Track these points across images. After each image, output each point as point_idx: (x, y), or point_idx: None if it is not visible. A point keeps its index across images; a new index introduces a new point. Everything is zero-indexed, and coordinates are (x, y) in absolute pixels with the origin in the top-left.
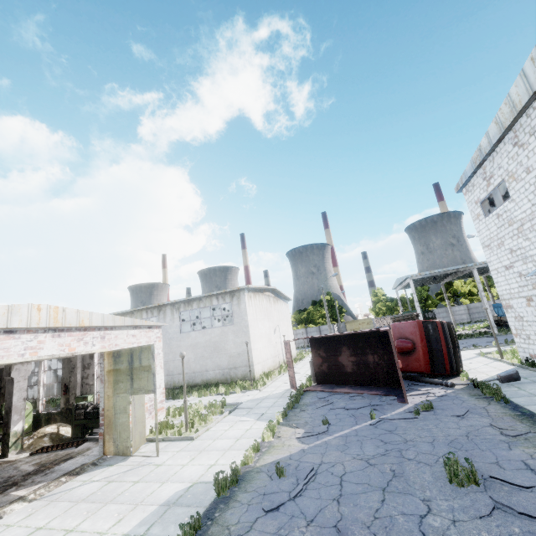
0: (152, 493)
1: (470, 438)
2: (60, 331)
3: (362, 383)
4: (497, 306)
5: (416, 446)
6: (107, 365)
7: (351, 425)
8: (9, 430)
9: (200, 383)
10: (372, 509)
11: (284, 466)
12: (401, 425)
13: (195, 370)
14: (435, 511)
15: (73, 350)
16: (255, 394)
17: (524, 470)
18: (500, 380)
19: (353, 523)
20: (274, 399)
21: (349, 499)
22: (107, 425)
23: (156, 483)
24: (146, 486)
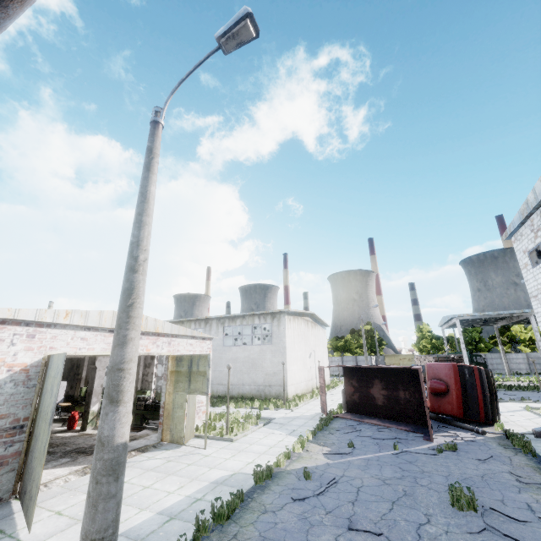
0: (204, 474)
1: (484, 479)
2: (142, 334)
3: (391, 417)
4: None
5: (431, 477)
6: (171, 366)
7: (374, 451)
8: (89, 409)
9: (236, 395)
10: (380, 513)
11: (310, 472)
12: (422, 458)
13: (233, 383)
14: (433, 523)
15: (149, 350)
16: (287, 412)
17: (525, 509)
18: (535, 435)
19: (363, 518)
20: (305, 420)
21: (363, 503)
22: (166, 416)
23: (205, 468)
24: (198, 468)
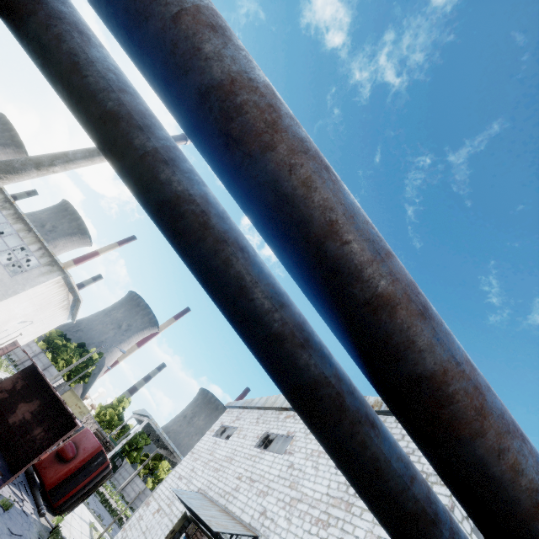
0: None
1: None
2: None
3: (1, 440)
4: None
5: None
6: None
7: None
8: None
9: None
10: None
11: None
12: None
13: None
14: None
15: None
16: None
17: None
18: None
19: None
20: None
21: None
22: None
23: None
24: None
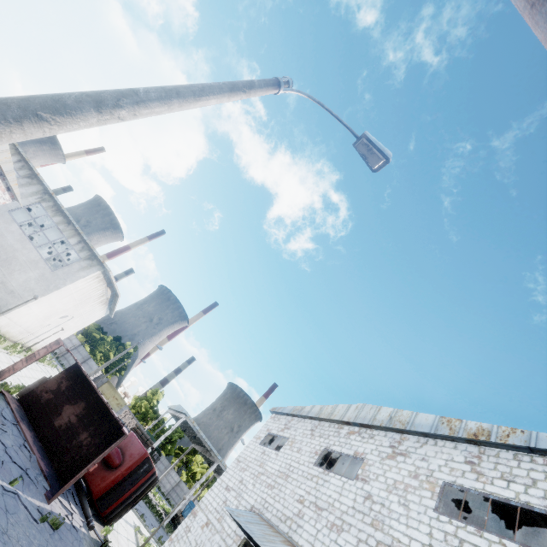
0: None
1: None
2: None
3: (47, 445)
4: (191, 506)
5: (6, 545)
6: None
7: None
8: None
9: None
10: None
11: None
12: (21, 515)
13: None
14: None
15: None
16: None
17: None
18: None
19: None
20: None
21: None
22: None
23: None
24: None
